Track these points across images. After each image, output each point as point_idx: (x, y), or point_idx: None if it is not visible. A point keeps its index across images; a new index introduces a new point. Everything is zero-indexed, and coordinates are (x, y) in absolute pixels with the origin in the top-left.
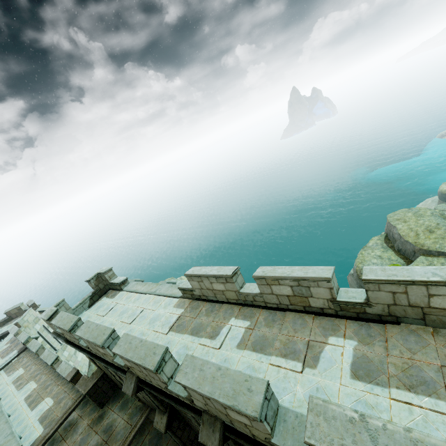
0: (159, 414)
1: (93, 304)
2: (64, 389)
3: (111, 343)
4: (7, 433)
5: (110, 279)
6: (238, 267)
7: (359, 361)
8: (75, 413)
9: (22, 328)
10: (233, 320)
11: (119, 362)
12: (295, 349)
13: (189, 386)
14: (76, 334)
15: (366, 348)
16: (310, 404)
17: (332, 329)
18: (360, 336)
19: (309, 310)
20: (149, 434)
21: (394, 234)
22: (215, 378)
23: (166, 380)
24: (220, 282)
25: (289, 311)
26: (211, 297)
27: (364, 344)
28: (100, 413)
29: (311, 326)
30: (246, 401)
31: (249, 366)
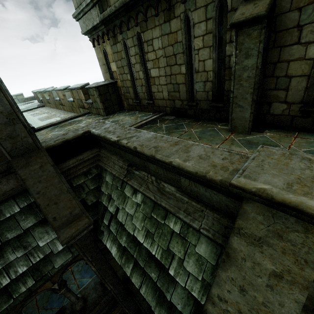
0: (249, 3)
1: None
2: (70, 115)
3: None
4: None
5: None
6: None
7: None
8: (80, 118)
9: None
10: None
11: None
12: None
13: None
14: None
15: None
16: None
17: None
18: None
19: None
20: (164, 124)
21: None
22: None
23: None
24: None
25: None
26: None
27: None
28: (105, 117)
29: None
30: None
31: None
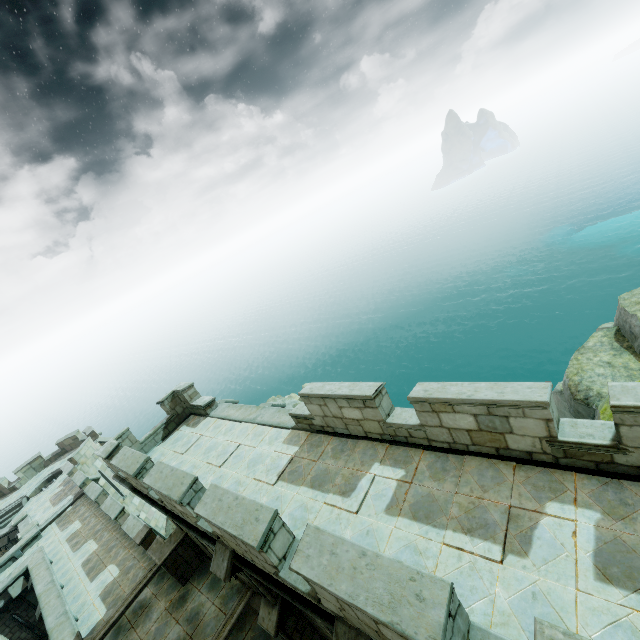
0: (266, 606)
1: (169, 436)
2: (133, 553)
3: (193, 497)
4: (59, 613)
5: (191, 400)
6: (383, 384)
7: (608, 549)
8: (148, 590)
9: (78, 465)
10: (377, 466)
11: (205, 527)
12: (487, 520)
13: (315, 580)
14: (143, 481)
15: (620, 525)
16: (538, 637)
17: (551, 488)
18: (606, 504)
19: (506, 454)
20: (251, 630)
21: (633, 327)
22: (357, 569)
23: (275, 562)
24: (354, 407)
25: (470, 454)
26: (340, 429)
27: (615, 518)
28: (182, 593)
29: (512, 482)
30: (414, 617)
31: (409, 545)
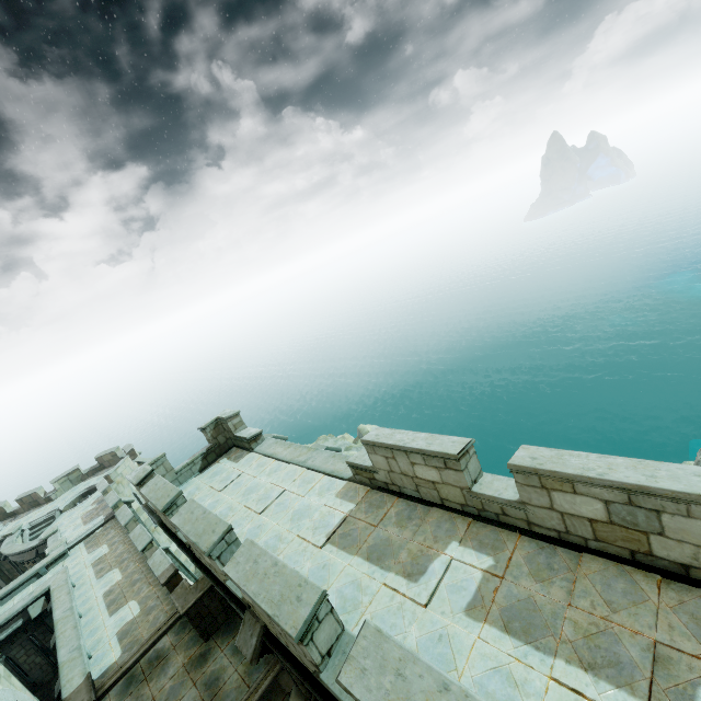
0: (298, 697)
1: (207, 468)
2: (157, 592)
3: (225, 550)
4: (73, 646)
5: (235, 430)
6: (471, 441)
7: None
8: (167, 639)
9: (114, 484)
10: (456, 547)
11: (234, 589)
12: (619, 657)
13: None
14: (171, 520)
15: None
16: None
17: None
18: None
19: (646, 561)
20: None
21: None
22: None
23: (317, 659)
24: (432, 465)
25: (589, 552)
26: (408, 489)
27: None
28: (203, 650)
29: (657, 604)
30: None
31: (499, 668)
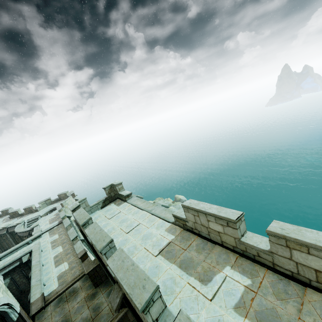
0: None
1: (104, 207)
2: (76, 260)
3: (108, 251)
4: (38, 279)
5: (119, 191)
6: (243, 213)
7: None
8: (78, 283)
9: (64, 208)
10: (229, 269)
11: (111, 271)
12: None
13: None
14: (85, 231)
15: None
16: None
17: None
18: None
19: None
20: None
21: None
22: None
23: None
24: (219, 223)
25: (312, 288)
26: (204, 233)
27: None
28: (94, 292)
29: None
30: None
31: None
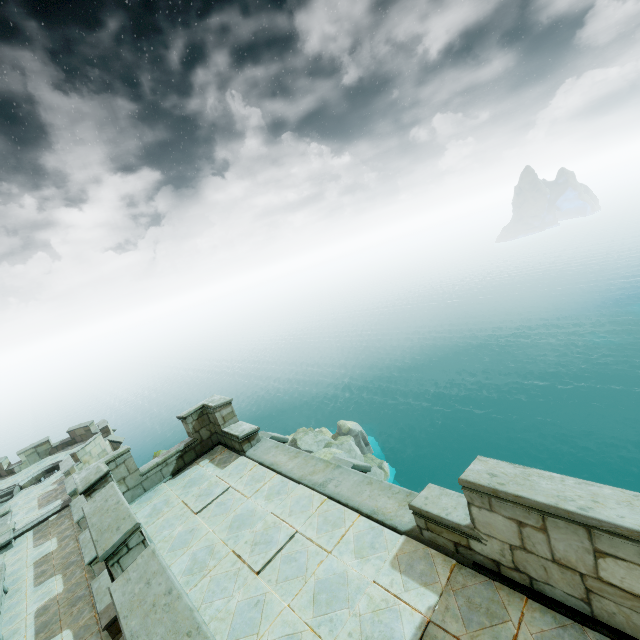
0: None
1: (182, 471)
2: (99, 622)
3: None
4: None
5: (224, 424)
6: None
7: None
8: None
9: (80, 463)
10: None
11: None
12: None
13: None
14: (111, 589)
15: None
16: None
17: None
18: None
19: None
20: None
21: None
22: None
23: None
24: None
25: None
26: (558, 590)
27: None
28: None
29: None
30: None
31: None
